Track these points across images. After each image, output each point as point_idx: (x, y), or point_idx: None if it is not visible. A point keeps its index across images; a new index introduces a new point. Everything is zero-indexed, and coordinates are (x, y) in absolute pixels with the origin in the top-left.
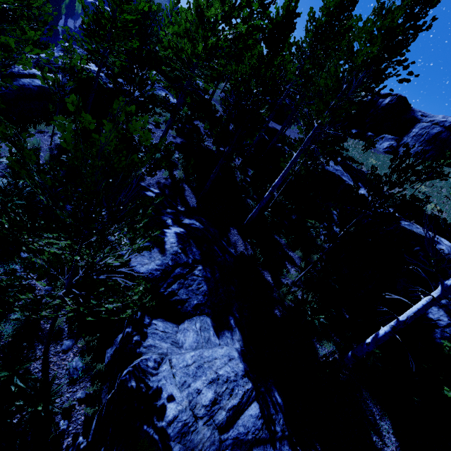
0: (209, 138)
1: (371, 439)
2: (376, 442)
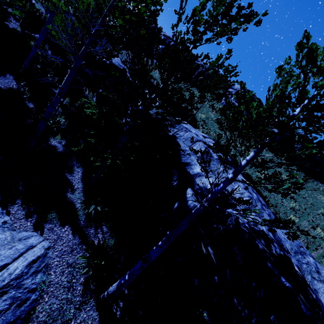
0: (18, 22)
1: (64, 174)
2: (67, 175)
